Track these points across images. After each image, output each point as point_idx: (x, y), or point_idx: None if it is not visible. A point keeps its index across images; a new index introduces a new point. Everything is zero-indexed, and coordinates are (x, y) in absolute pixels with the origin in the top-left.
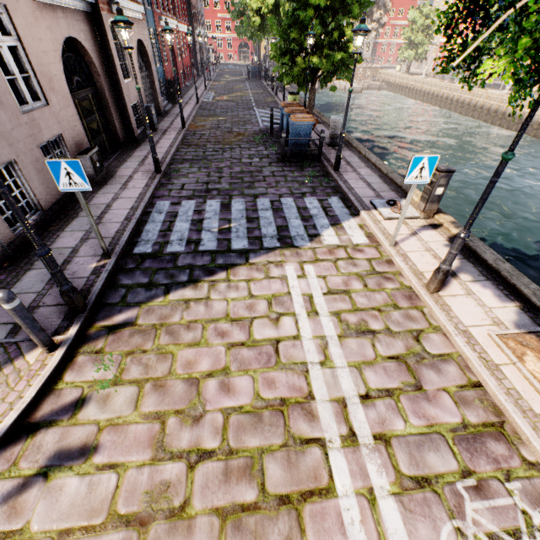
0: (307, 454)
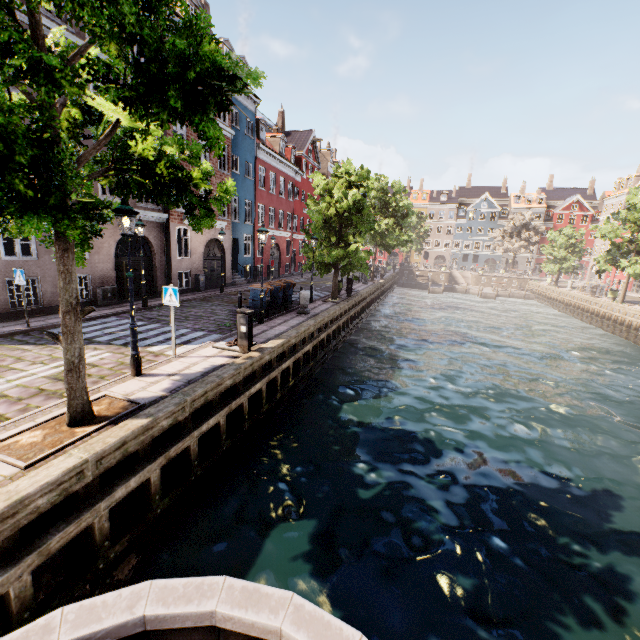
0: None
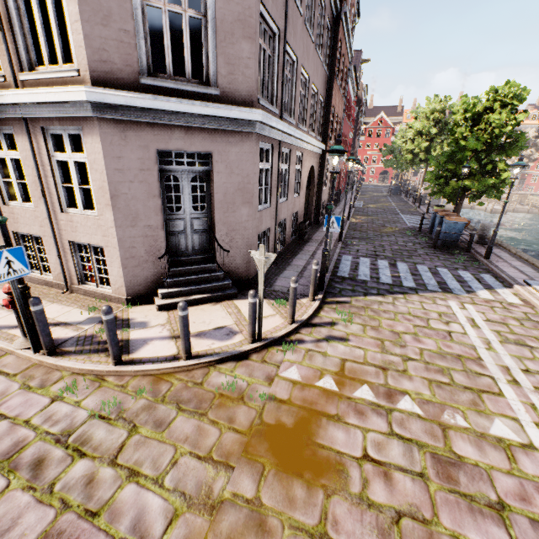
0: (481, 378)
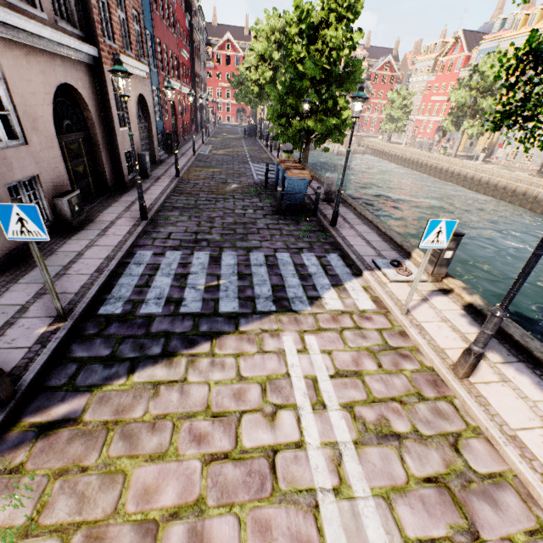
0: None
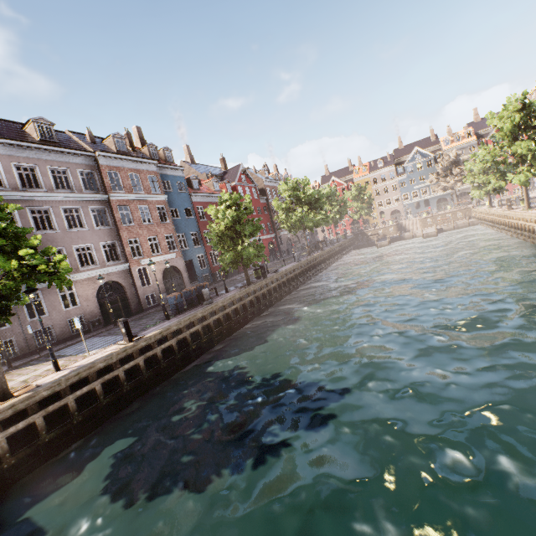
0: None
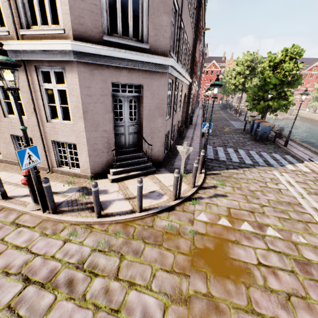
0: (304, 215)
